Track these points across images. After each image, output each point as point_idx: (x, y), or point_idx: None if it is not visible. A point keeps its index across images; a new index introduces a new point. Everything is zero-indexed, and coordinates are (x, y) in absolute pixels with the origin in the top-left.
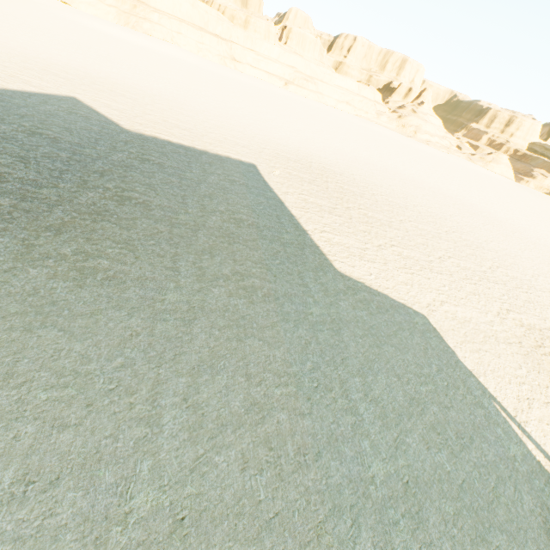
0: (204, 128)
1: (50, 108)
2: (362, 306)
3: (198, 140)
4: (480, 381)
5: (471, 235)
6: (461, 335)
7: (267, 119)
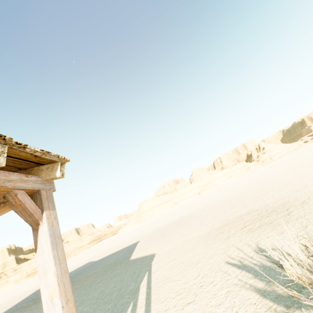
0: (132, 240)
1: (76, 270)
2: (124, 267)
3: (123, 246)
4: (151, 266)
5: (252, 190)
6: (168, 250)
7: (172, 216)
